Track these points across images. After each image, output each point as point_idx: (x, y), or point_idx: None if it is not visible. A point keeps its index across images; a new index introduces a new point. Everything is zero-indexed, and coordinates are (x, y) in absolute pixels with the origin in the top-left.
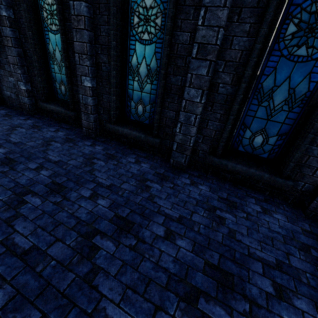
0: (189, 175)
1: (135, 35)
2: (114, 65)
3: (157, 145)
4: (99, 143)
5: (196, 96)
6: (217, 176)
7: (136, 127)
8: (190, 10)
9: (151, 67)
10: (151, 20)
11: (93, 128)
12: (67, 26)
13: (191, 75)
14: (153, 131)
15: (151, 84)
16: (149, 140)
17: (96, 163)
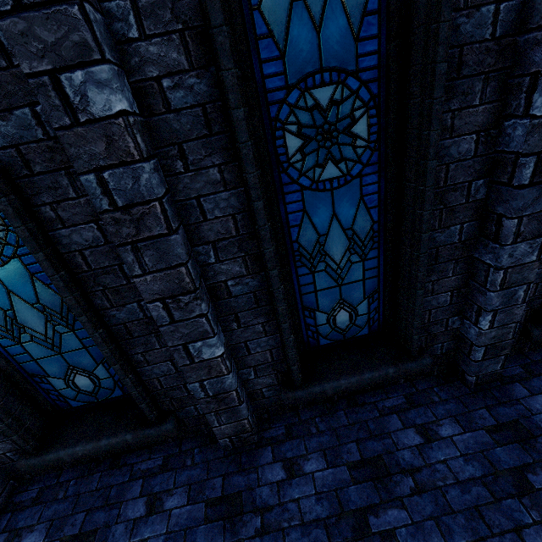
0: (519, 382)
1: (299, 178)
2: (279, 273)
3: (429, 369)
4: (292, 447)
5: (529, 252)
6: (540, 347)
7: (349, 355)
8: (473, 84)
9: (357, 229)
10: (338, 131)
11: (251, 424)
12: (59, 239)
13: (519, 220)
14: (413, 349)
15: (363, 261)
16: (408, 370)
17: (392, 532)
